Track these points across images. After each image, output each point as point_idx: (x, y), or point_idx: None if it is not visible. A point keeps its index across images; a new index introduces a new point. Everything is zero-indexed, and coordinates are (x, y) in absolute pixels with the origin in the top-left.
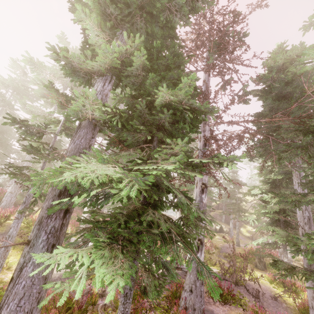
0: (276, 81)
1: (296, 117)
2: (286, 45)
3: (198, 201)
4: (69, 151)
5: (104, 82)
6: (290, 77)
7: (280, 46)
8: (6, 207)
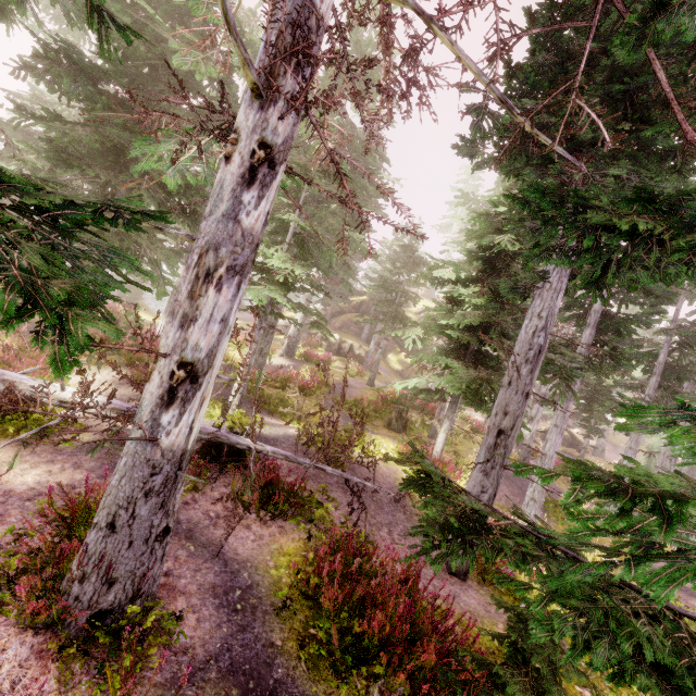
0: None
1: None
2: None
3: (221, 214)
4: None
5: None
6: None
7: None
8: None
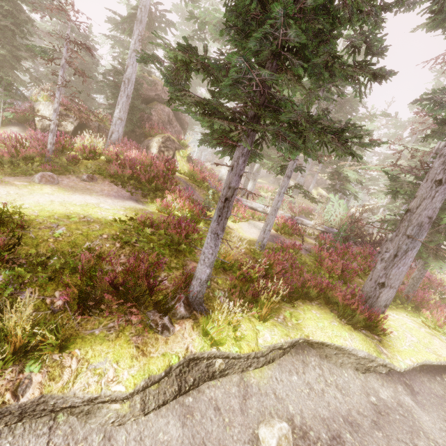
0: None
1: None
2: None
3: None
4: None
5: None
6: None
7: None
8: (119, 142)
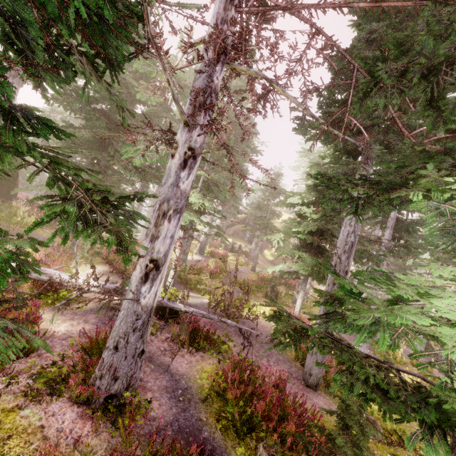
0: None
1: None
2: None
3: (170, 184)
4: None
5: None
6: None
7: None
8: None
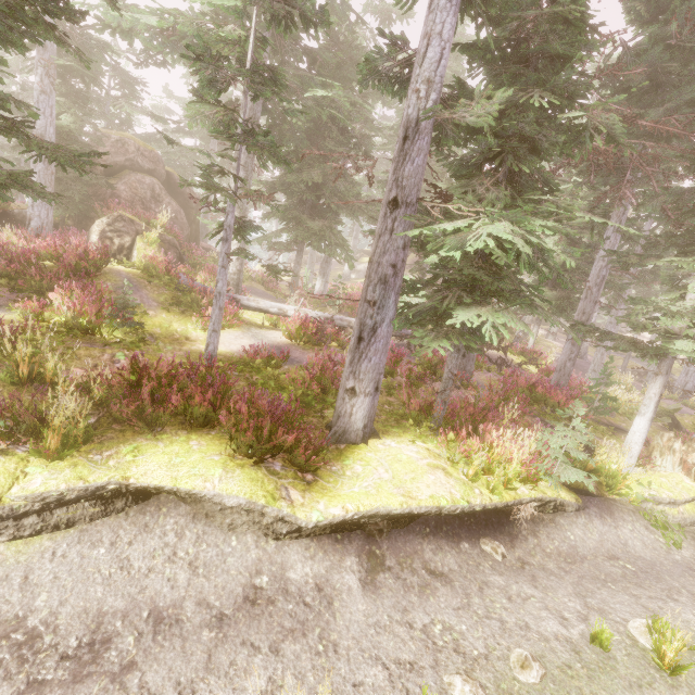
0: None
1: (678, 104)
2: None
3: None
4: (407, 178)
5: (456, 13)
6: None
7: None
8: (46, 233)
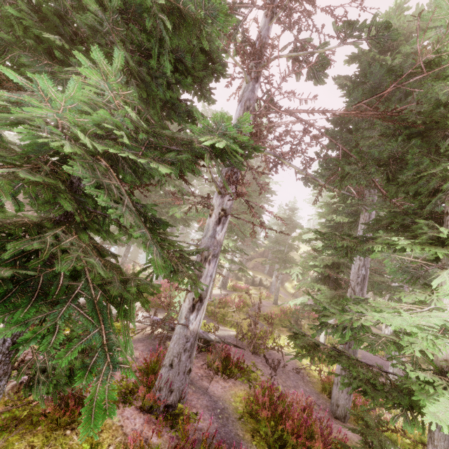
0: (375, 39)
1: None
2: (408, 6)
3: (209, 236)
4: None
5: None
6: (398, 34)
7: (399, 5)
8: None
